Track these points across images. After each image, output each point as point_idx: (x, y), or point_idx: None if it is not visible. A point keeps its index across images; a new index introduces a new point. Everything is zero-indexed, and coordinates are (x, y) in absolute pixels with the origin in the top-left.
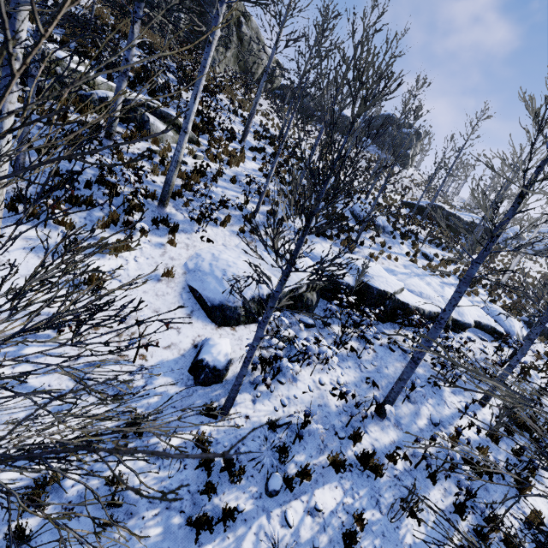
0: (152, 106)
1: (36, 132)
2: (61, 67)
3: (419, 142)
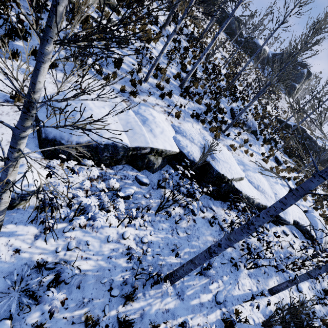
0: None
1: None
2: None
3: (308, 80)
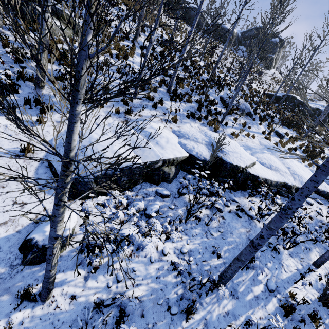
0: None
1: None
2: None
3: (282, 48)
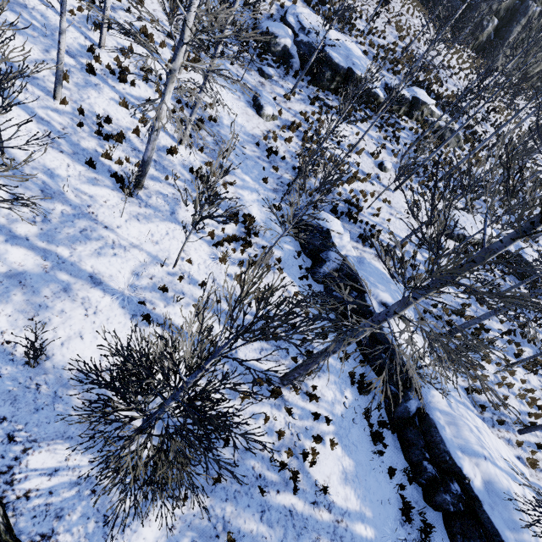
0: (453, 128)
1: (407, 138)
2: (426, 108)
3: None
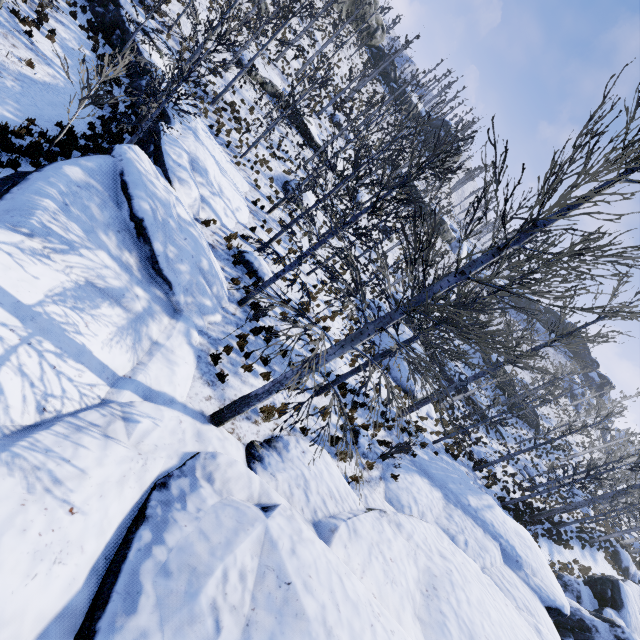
0: None
1: None
2: None
3: (458, 158)
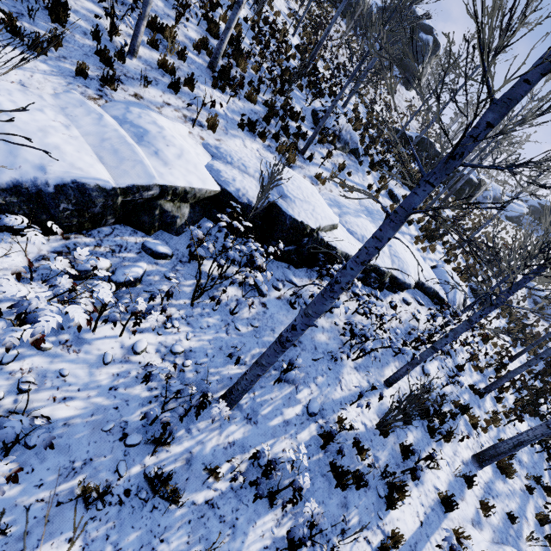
0: None
1: None
2: None
3: (435, 58)
